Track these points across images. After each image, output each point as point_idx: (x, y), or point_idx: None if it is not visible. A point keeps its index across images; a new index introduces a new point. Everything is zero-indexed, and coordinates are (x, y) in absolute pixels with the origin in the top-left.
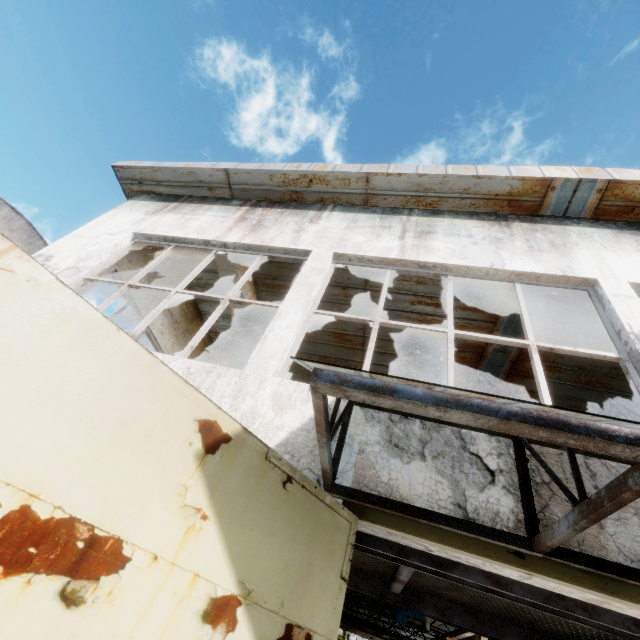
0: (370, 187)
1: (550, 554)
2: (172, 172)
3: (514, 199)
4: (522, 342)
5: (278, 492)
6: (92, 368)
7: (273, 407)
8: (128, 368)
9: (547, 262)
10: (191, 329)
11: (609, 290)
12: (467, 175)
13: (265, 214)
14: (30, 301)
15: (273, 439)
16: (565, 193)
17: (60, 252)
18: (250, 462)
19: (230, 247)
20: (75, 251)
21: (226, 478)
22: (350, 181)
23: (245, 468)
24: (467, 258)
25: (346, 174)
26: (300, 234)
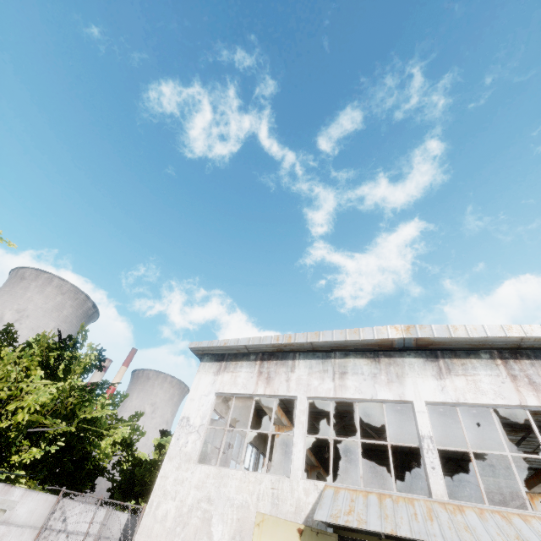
0: (313, 345)
1: (387, 538)
2: (218, 347)
3: (379, 344)
4: (385, 443)
5: (316, 537)
6: (280, 530)
7: (304, 494)
8: (284, 525)
9: (394, 391)
10: (236, 400)
11: (416, 408)
12: (355, 339)
13: (269, 367)
14: (269, 523)
15: (308, 508)
16: (400, 341)
17: (191, 414)
18: (308, 533)
19: (260, 395)
20: (197, 412)
21: (305, 540)
22: (304, 344)
23: (308, 535)
24: (362, 392)
25: (301, 342)
26: (289, 383)
